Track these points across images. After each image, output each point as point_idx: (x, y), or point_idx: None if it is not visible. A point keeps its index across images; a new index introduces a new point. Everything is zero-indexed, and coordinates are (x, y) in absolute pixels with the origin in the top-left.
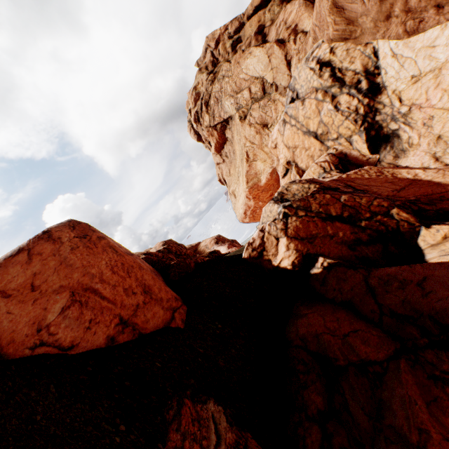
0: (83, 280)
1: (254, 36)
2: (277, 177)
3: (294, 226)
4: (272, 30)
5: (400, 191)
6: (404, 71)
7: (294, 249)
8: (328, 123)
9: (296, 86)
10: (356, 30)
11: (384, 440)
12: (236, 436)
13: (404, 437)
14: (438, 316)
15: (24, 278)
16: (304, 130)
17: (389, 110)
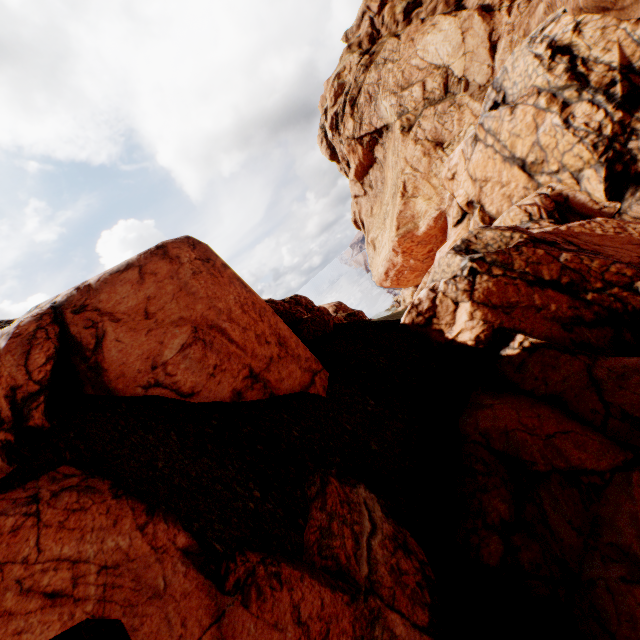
0: (209, 314)
1: None
2: (444, 226)
3: (484, 289)
4: None
5: None
6: None
7: (481, 319)
8: (548, 146)
9: (505, 83)
10: None
11: (601, 558)
12: (394, 529)
13: (633, 556)
14: None
15: (136, 301)
16: (506, 154)
17: None
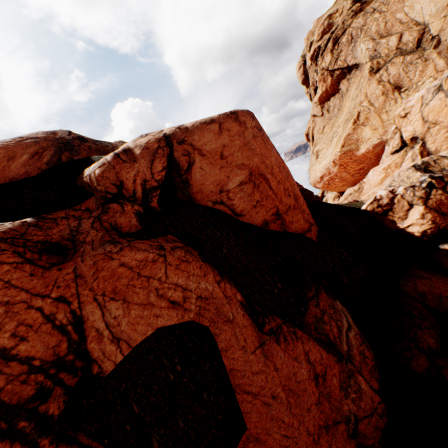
0: (260, 166)
1: None
2: (379, 152)
3: (437, 199)
4: None
5: None
6: None
7: (430, 220)
8: None
9: None
10: None
11: None
12: (358, 332)
13: None
14: None
15: (216, 145)
16: None
17: None
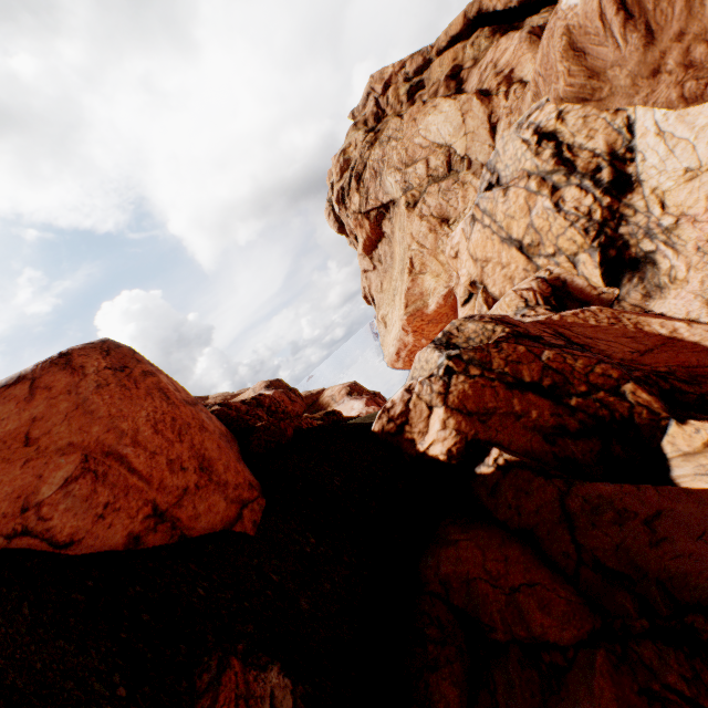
0: (106, 438)
1: (444, 81)
2: (454, 304)
3: (459, 391)
4: (473, 75)
5: (645, 354)
6: (674, 160)
7: (454, 428)
8: (542, 228)
9: (498, 165)
10: (601, 88)
11: None
12: None
13: None
14: (673, 585)
15: (18, 423)
16: (503, 235)
17: (642, 219)
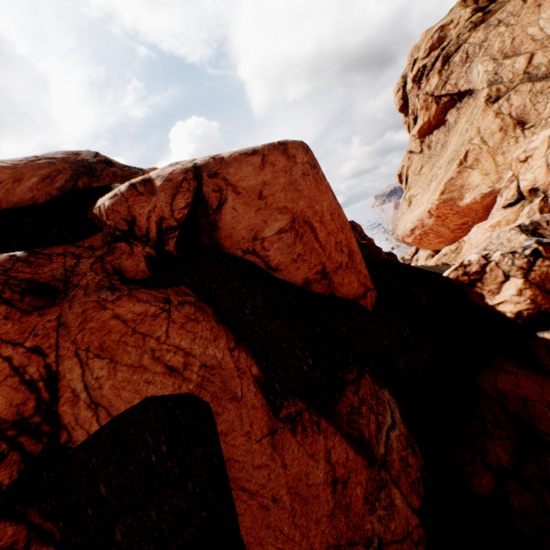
0: (307, 212)
1: None
2: (489, 204)
3: (542, 272)
4: None
5: None
6: None
7: (529, 298)
8: None
9: None
10: None
11: None
12: (406, 432)
13: None
14: None
15: (255, 182)
16: None
17: None
